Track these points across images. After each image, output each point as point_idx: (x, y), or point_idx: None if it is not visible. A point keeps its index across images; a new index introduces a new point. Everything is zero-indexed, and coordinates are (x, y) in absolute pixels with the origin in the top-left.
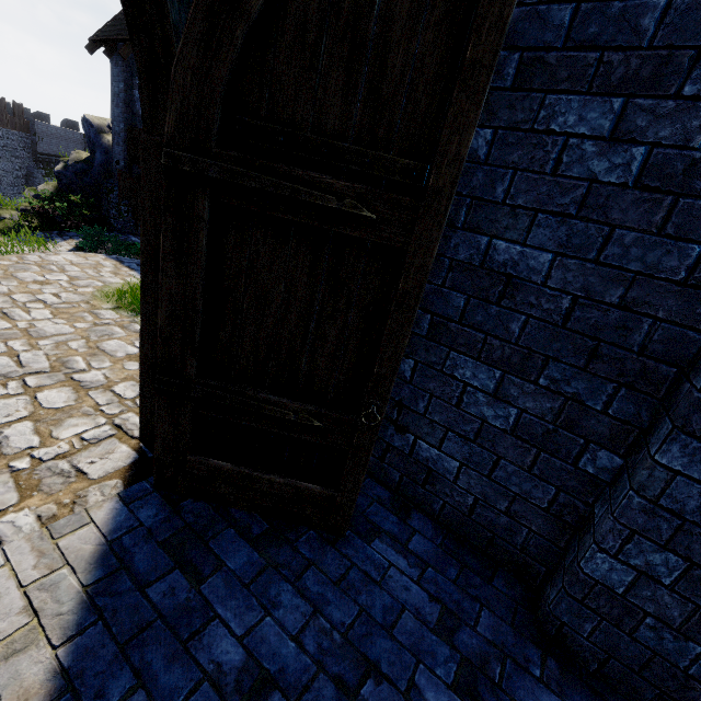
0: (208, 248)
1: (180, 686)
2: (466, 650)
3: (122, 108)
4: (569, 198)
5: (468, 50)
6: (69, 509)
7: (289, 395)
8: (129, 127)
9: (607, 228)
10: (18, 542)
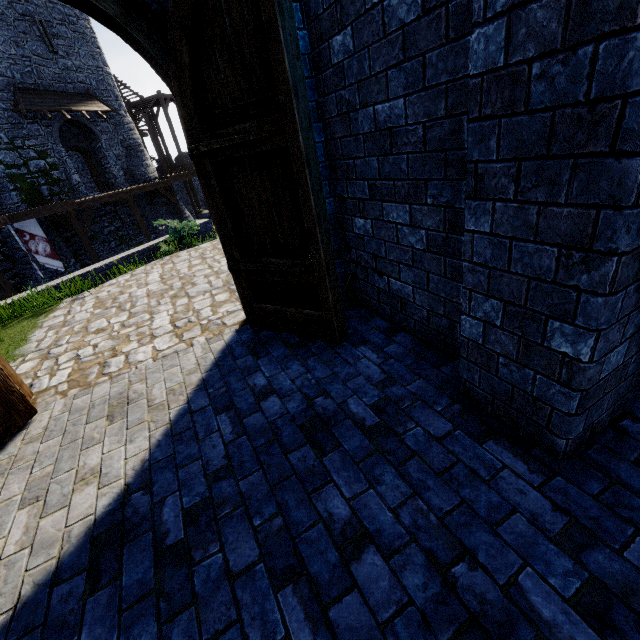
0: (220, 187)
1: (238, 388)
2: (390, 394)
3: None
4: (397, 49)
5: (263, 16)
6: (217, 336)
7: (281, 258)
8: None
9: (421, 58)
10: (197, 345)
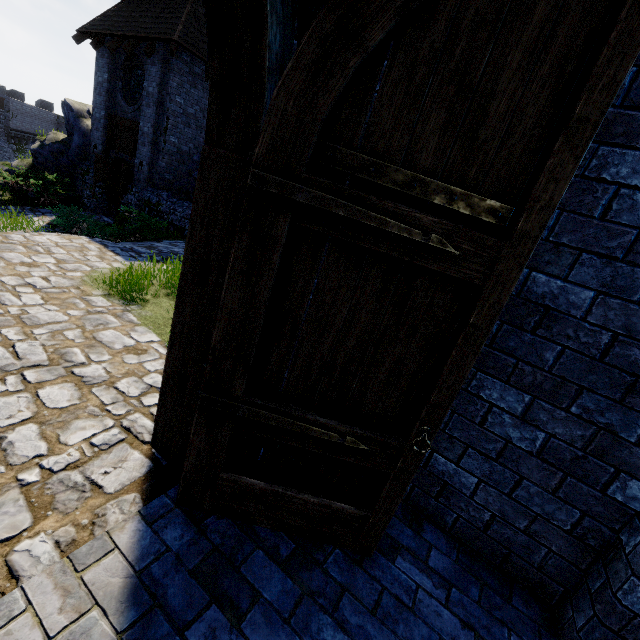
0: (277, 269)
1: None
2: None
3: (104, 97)
4: (616, 243)
5: (577, 106)
6: (89, 532)
7: (334, 416)
8: (110, 115)
9: None
10: (38, 578)
